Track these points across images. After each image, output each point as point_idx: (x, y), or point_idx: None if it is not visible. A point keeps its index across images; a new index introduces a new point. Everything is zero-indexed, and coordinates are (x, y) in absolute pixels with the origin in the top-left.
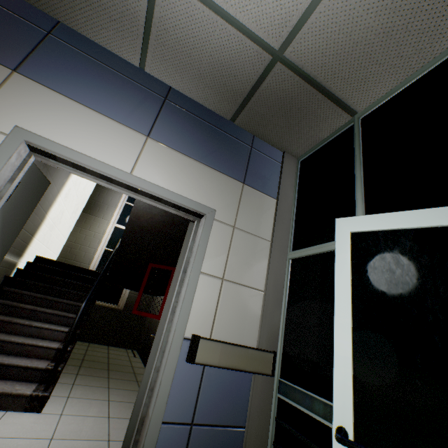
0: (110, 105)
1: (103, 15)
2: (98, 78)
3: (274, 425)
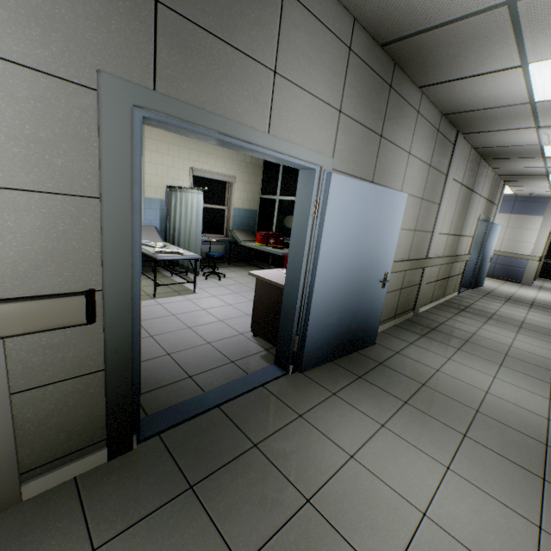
0: None
1: None
2: None
3: (541, 265)
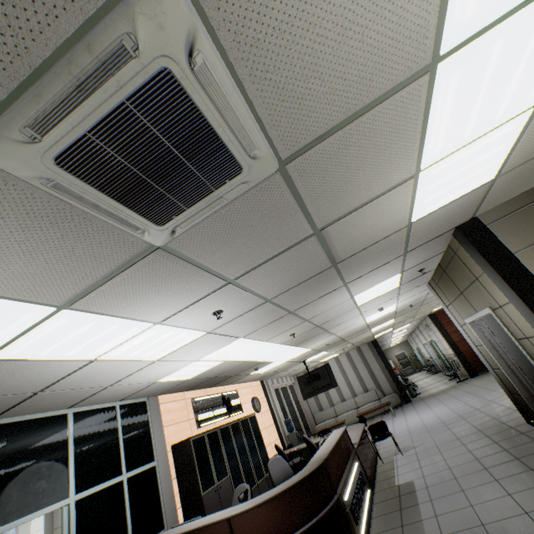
0: None
1: None
2: None
3: None
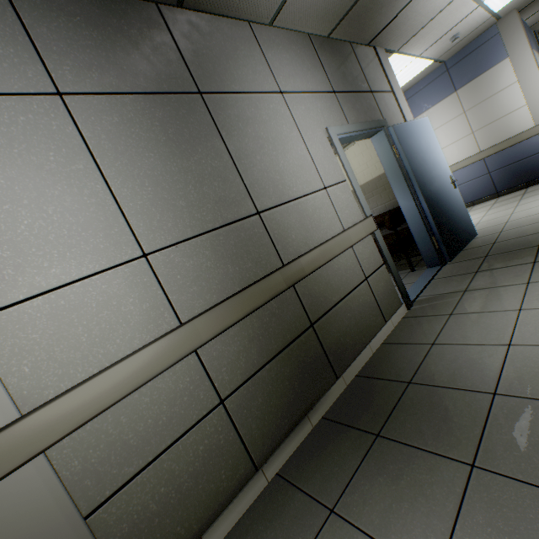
0: (532, 46)
1: (538, 6)
2: (528, 36)
3: None
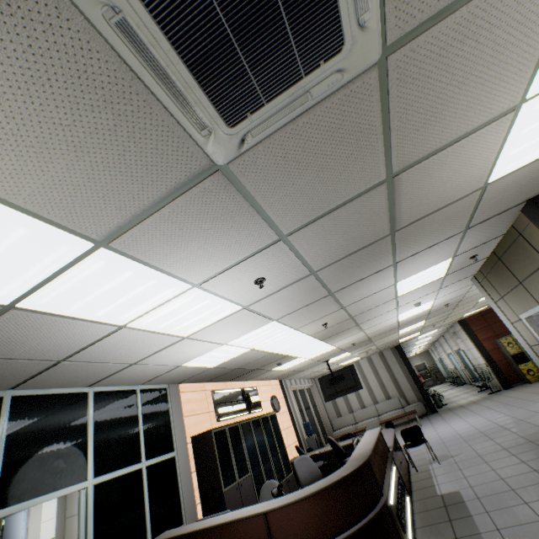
0: None
1: None
2: None
3: None
